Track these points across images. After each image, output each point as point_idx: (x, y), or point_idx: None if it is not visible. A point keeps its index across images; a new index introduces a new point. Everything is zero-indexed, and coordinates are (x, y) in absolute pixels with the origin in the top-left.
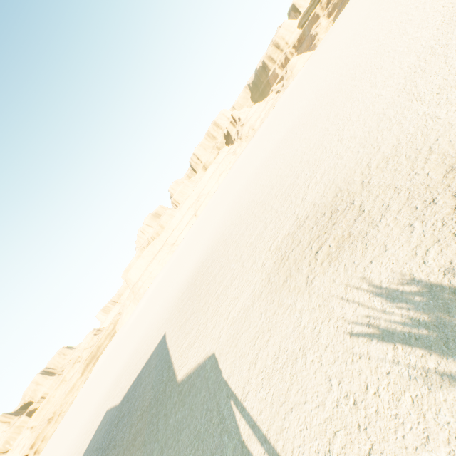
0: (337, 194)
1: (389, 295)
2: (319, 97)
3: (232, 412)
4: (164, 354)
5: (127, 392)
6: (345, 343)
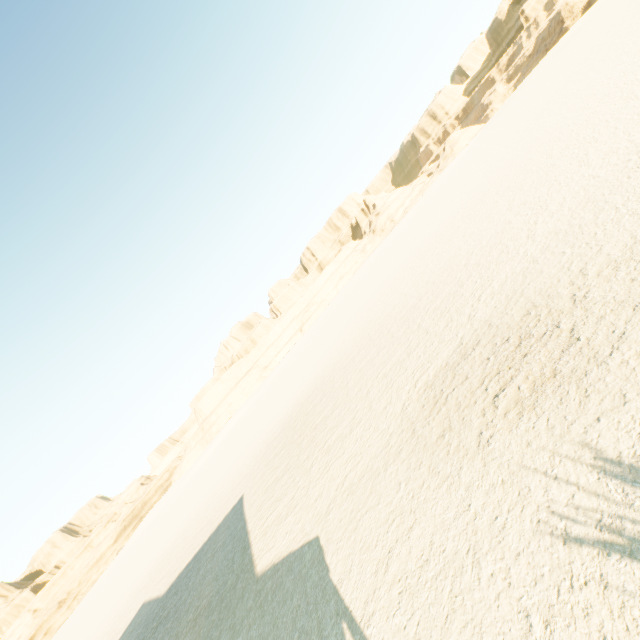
0: (529, 312)
1: (638, 478)
2: (494, 180)
3: None
4: (239, 527)
5: (176, 578)
6: (554, 553)
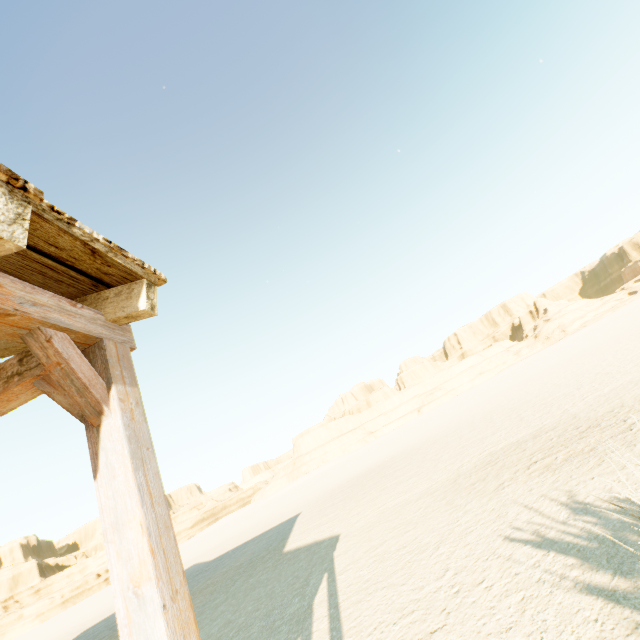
0: (613, 409)
1: (585, 509)
2: None
3: (320, 581)
4: (287, 528)
5: (225, 552)
6: (491, 543)
